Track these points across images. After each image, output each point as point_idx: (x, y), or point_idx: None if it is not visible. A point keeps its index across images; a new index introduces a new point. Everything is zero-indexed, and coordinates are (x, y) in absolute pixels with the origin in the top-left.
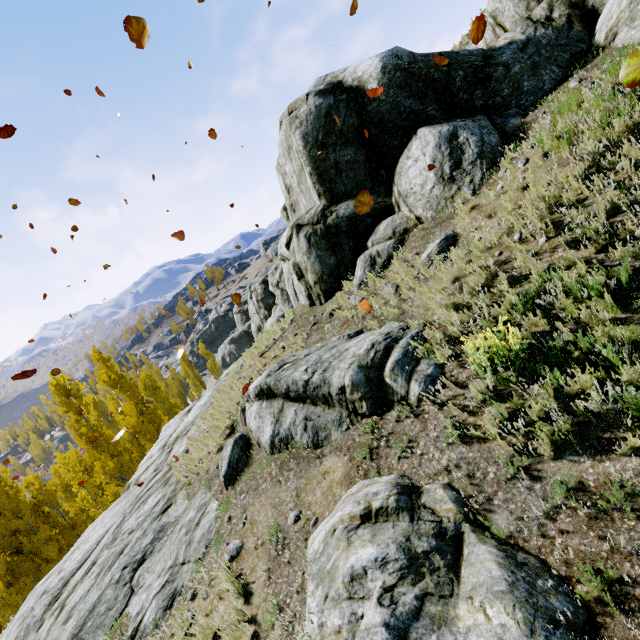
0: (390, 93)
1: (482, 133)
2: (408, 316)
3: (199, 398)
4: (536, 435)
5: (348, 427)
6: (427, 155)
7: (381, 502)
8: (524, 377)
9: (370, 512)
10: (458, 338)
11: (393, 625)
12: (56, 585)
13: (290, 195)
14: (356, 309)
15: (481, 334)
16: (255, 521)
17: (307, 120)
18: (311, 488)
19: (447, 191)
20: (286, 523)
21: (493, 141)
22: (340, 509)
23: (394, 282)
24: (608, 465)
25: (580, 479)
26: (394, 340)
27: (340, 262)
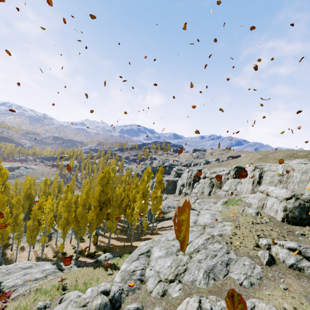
0: None
1: None
2: None
3: (199, 212)
4: None
5: None
6: None
7: None
8: None
9: None
10: None
11: None
12: (178, 246)
13: (282, 177)
14: None
15: None
16: (290, 284)
17: None
18: None
19: None
20: None
21: None
22: None
23: None
24: None
25: None
26: None
27: (306, 218)
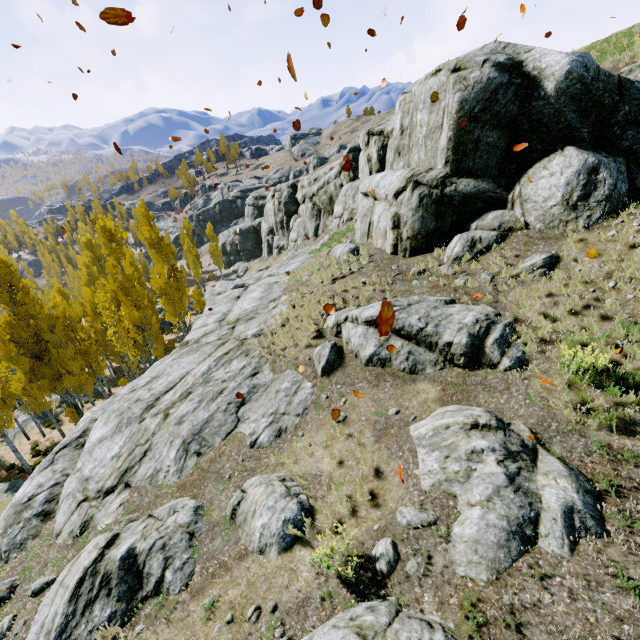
0: (561, 100)
1: (618, 178)
2: (501, 306)
3: (246, 289)
4: (590, 416)
5: (441, 369)
6: (564, 176)
7: (485, 421)
8: (590, 382)
9: (478, 424)
10: (543, 339)
11: (508, 475)
12: (149, 398)
13: (402, 137)
14: (447, 279)
15: (579, 349)
16: (356, 405)
17: (473, 87)
18: (407, 398)
19: (565, 215)
20: (387, 413)
21: (623, 190)
22: (449, 417)
23: (491, 272)
24: (627, 441)
25: (609, 443)
26: (493, 322)
27: (437, 229)
